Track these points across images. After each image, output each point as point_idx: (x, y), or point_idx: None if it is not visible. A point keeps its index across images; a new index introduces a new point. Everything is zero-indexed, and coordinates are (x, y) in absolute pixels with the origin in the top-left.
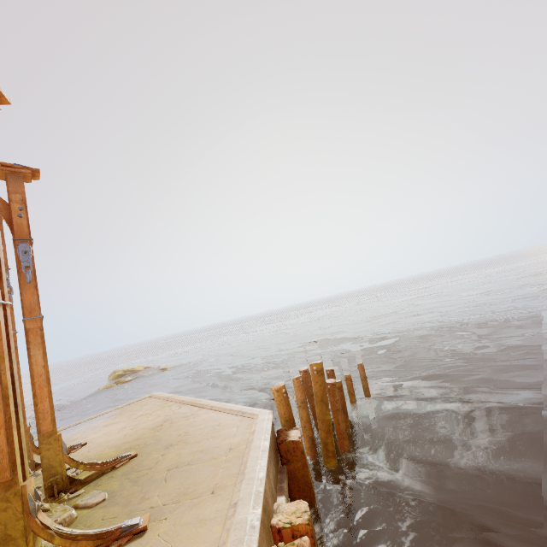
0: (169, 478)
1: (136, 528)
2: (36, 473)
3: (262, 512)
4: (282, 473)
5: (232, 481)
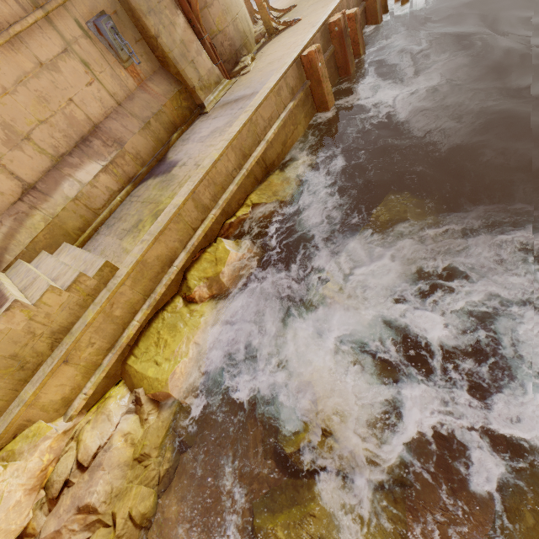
0: (309, 8)
1: (298, 20)
2: (259, 21)
3: (338, 11)
4: (361, 6)
5: (330, 3)
